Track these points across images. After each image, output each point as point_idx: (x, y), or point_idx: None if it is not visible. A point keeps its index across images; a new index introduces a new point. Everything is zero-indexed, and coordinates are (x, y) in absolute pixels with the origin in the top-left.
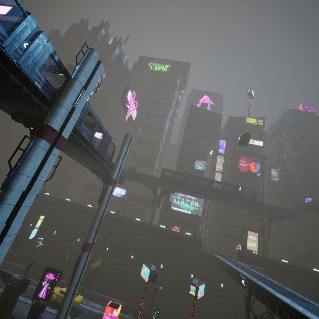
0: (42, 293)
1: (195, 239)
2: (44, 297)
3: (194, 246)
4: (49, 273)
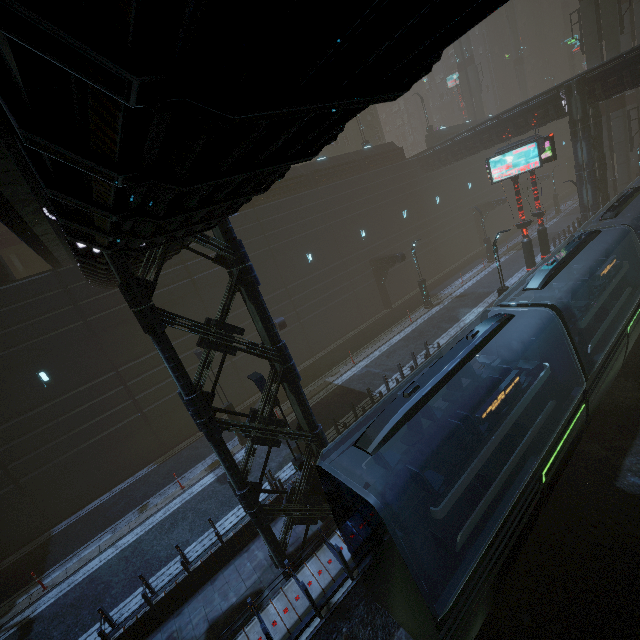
0: None
1: None
2: None
3: None
4: None
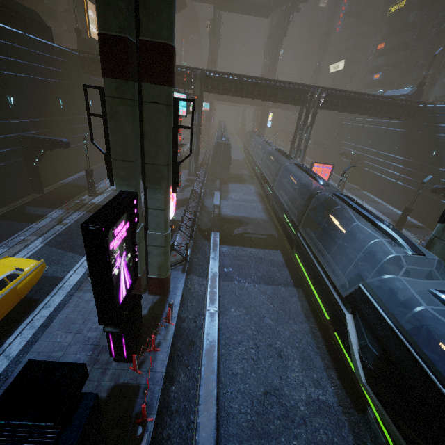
0: (124, 288)
1: (35, 15)
2: (129, 284)
3: (42, 36)
4: (114, 233)
